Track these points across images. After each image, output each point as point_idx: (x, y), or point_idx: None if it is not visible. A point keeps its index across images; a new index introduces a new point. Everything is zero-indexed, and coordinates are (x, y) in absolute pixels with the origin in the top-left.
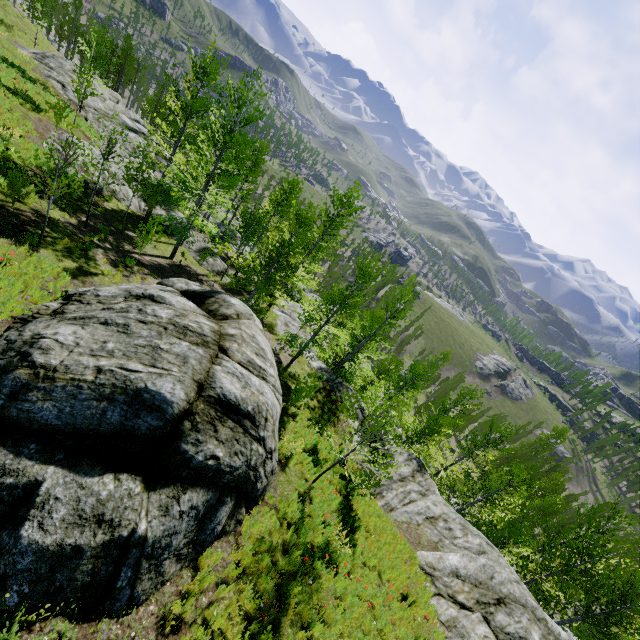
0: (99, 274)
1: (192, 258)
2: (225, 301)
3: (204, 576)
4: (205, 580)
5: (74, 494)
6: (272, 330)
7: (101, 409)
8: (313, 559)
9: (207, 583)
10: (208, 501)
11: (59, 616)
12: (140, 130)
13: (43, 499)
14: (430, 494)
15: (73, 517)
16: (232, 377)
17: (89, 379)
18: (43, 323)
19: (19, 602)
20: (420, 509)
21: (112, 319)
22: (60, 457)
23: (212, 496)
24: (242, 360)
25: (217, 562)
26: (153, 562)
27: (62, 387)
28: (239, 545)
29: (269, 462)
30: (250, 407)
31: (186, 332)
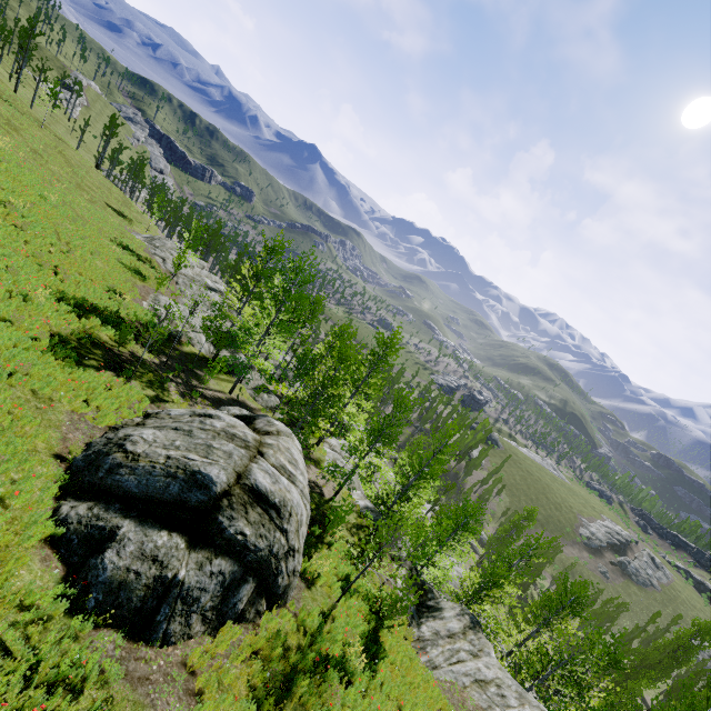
0: (170, 402)
1: (249, 394)
2: (269, 422)
3: (222, 640)
4: (223, 643)
5: (140, 538)
6: (319, 465)
7: (167, 483)
8: (327, 669)
9: (224, 649)
10: (234, 573)
11: (115, 629)
12: (218, 289)
13: (121, 538)
14: (483, 655)
15: (138, 553)
16: (265, 473)
17: (161, 462)
18: (131, 428)
19: (94, 606)
20: (468, 670)
21: (181, 426)
22: (134, 515)
23: (237, 570)
24: (276, 463)
25: (235, 638)
26: (185, 608)
27: (143, 466)
28: (256, 634)
29: (291, 560)
30: (277, 499)
31: (234, 438)
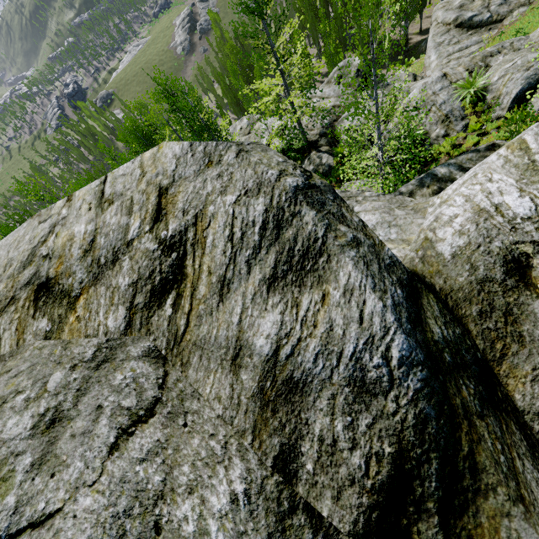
0: None
1: None
2: None
3: None
4: None
5: None
6: None
7: None
8: None
9: None
10: None
11: None
12: None
13: None
14: None
15: None
16: None
17: None
18: None
19: None
20: None
21: None
22: None
23: None
24: None
25: None
26: None
27: None
28: None
29: None
30: None
31: None
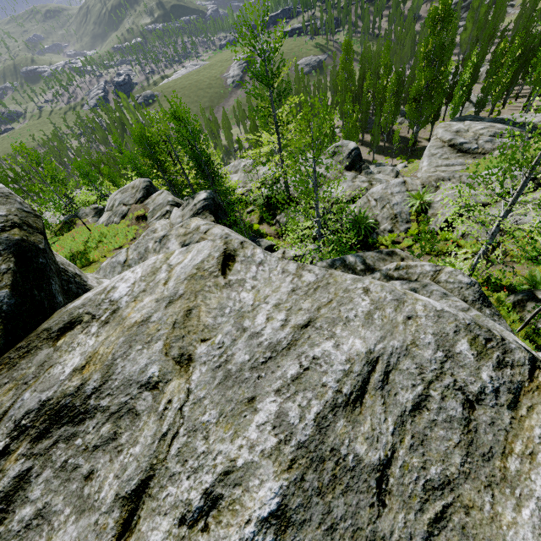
0: None
1: None
2: None
3: None
4: None
5: None
6: None
7: None
8: None
9: None
10: None
11: None
12: None
13: None
14: None
15: None
16: None
17: None
18: None
19: None
20: None
21: None
22: None
23: None
24: None
25: None
26: None
27: None
28: None
29: None
30: None
31: None
